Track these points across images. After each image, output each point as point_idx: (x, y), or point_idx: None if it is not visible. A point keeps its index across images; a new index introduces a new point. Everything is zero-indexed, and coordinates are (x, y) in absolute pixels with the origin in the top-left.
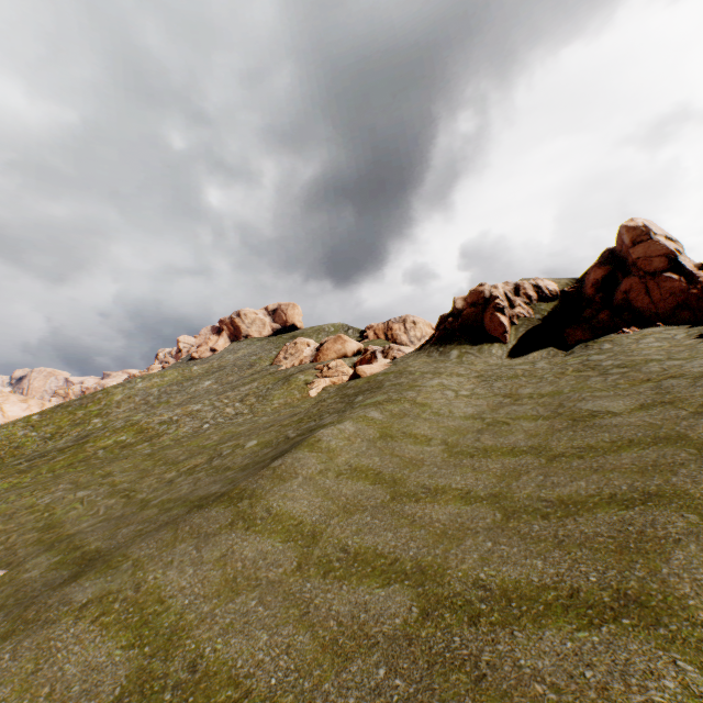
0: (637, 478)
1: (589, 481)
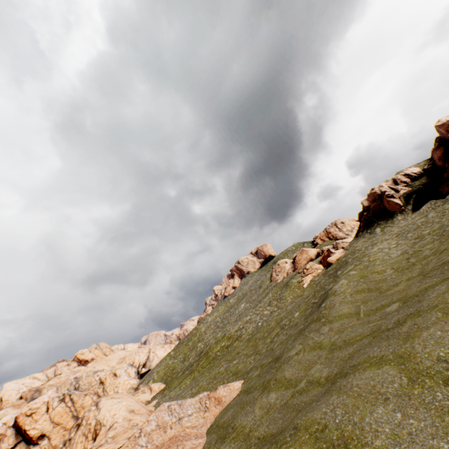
0: None
1: None
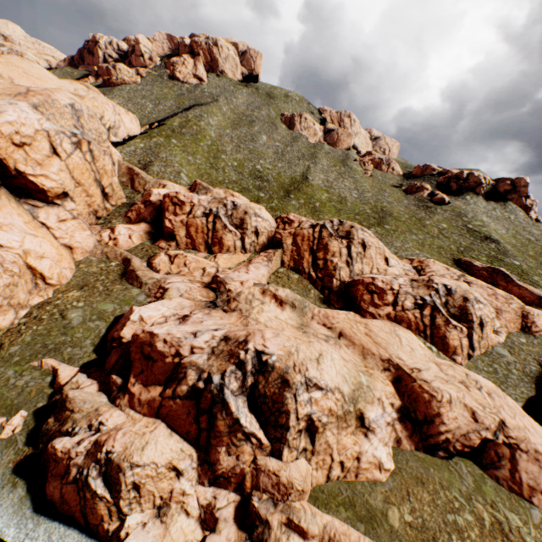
0: None
1: None
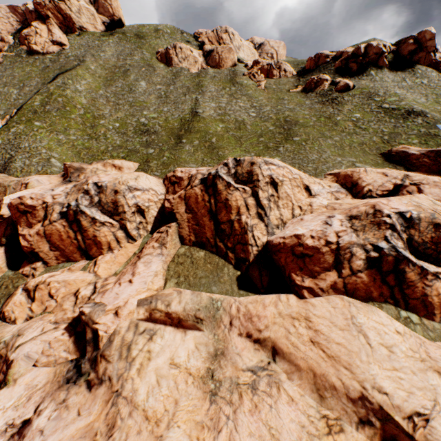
0: None
1: None
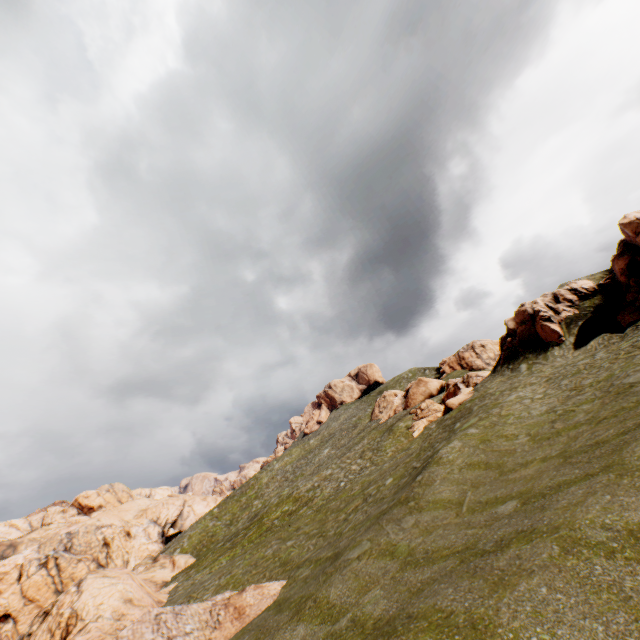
0: (639, 418)
1: (615, 429)
